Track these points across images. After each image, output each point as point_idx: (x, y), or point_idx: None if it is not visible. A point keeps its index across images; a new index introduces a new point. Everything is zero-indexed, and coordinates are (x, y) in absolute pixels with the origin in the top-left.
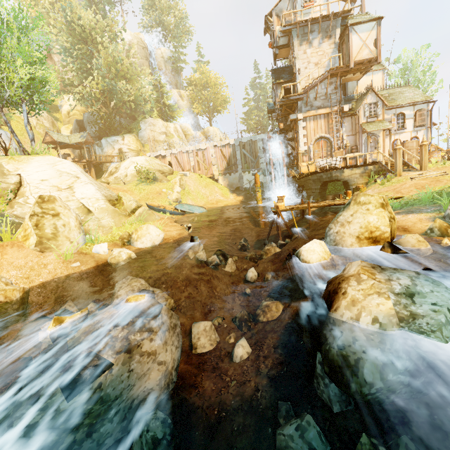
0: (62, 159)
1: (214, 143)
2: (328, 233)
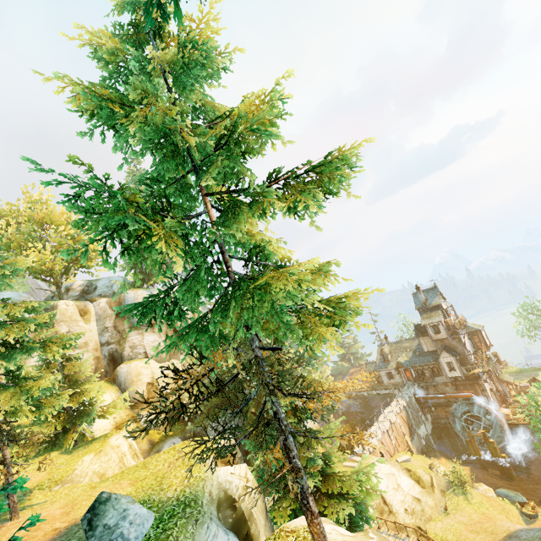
0: None
1: (397, 410)
2: None
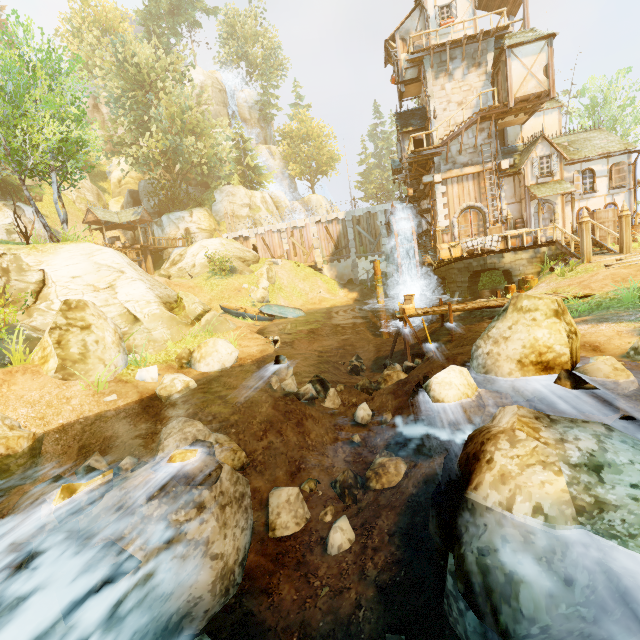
0: (102, 247)
1: (316, 217)
2: (474, 354)
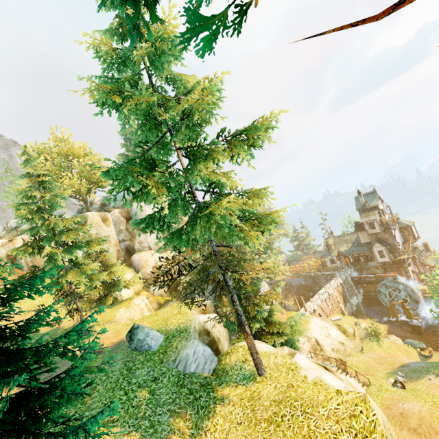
0: None
1: (334, 286)
2: None
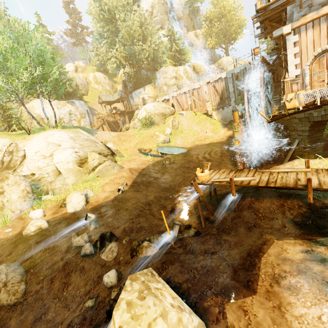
0: (56, 131)
1: (206, 80)
2: None
